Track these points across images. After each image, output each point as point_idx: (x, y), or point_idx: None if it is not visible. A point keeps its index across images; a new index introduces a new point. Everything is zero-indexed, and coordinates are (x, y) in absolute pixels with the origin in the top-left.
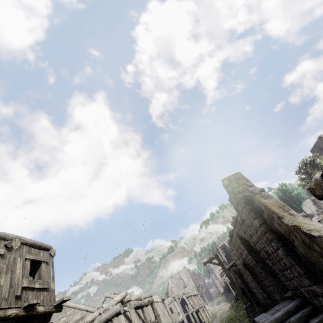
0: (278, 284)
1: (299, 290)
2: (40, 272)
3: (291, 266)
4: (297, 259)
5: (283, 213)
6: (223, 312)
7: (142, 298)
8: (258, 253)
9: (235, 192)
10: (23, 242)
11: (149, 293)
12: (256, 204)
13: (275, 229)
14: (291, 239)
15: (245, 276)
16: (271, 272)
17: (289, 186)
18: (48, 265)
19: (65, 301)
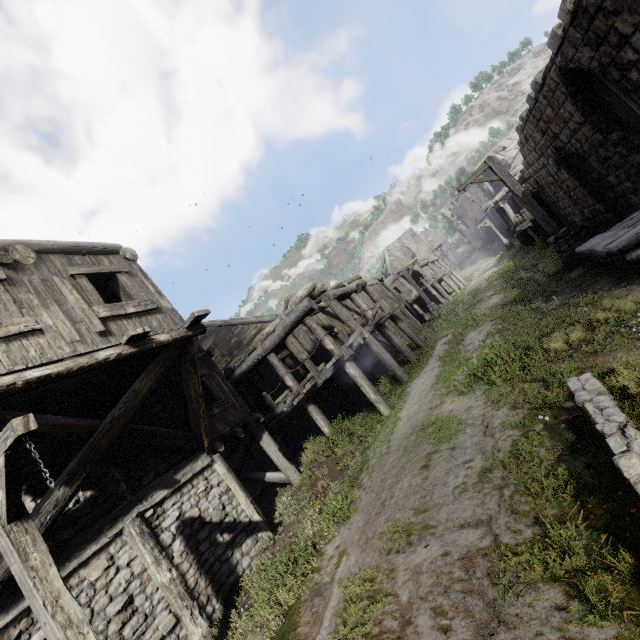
0: None
1: None
2: (125, 291)
3: None
4: None
5: None
6: (484, 271)
7: (344, 284)
8: (617, 106)
9: None
10: (42, 249)
11: (356, 276)
12: None
13: None
14: None
15: (548, 192)
16: None
17: None
18: (135, 277)
19: (201, 317)
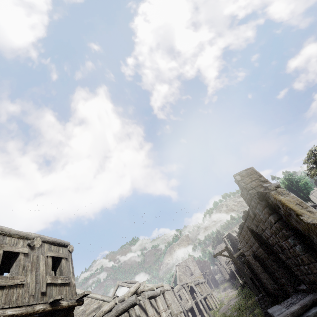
0: (291, 277)
1: (316, 285)
2: (61, 268)
3: (310, 263)
4: (316, 256)
5: (302, 210)
6: (230, 299)
7: (154, 288)
8: (269, 246)
9: (248, 187)
10: (44, 240)
11: (160, 283)
12: (272, 200)
13: (293, 226)
14: (310, 237)
15: (254, 267)
16: (284, 265)
17: (296, 176)
18: (68, 261)
19: (86, 295)
